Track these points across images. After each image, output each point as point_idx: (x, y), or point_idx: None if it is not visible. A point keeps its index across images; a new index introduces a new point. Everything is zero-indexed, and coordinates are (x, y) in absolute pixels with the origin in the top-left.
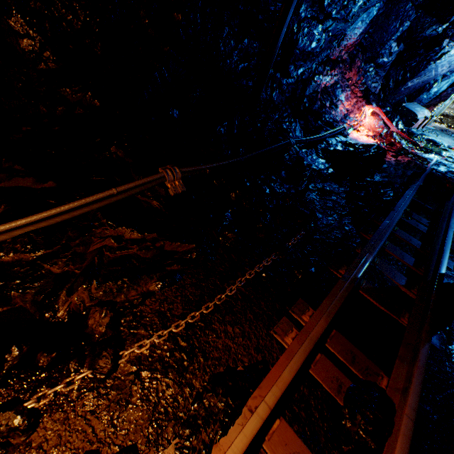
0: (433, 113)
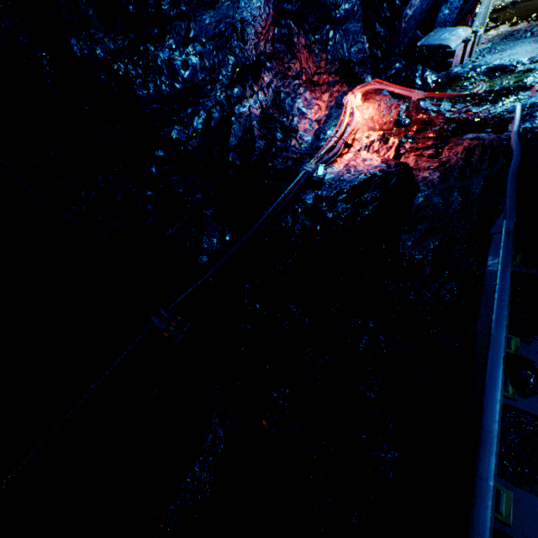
0: (474, 25)
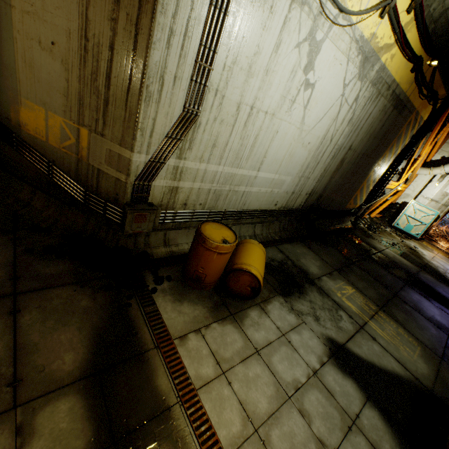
0: None
